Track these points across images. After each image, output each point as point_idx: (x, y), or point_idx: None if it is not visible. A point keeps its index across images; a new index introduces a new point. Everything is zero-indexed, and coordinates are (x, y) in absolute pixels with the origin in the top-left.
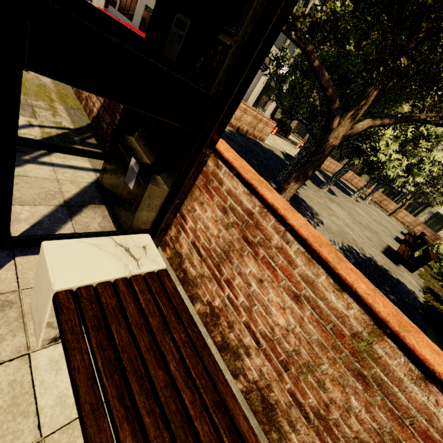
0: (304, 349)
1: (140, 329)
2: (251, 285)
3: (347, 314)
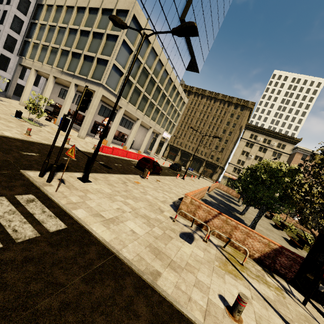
0: None
1: None
2: None
3: None
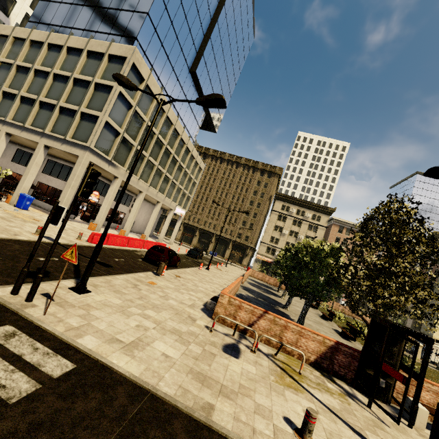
0: (434, 400)
1: (433, 411)
2: None
3: (436, 389)
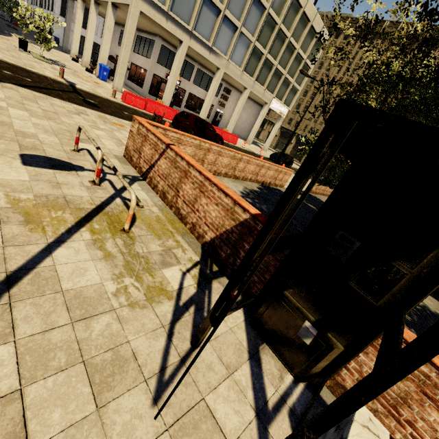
0: None
1: None
2: (438, 431)
3: None
